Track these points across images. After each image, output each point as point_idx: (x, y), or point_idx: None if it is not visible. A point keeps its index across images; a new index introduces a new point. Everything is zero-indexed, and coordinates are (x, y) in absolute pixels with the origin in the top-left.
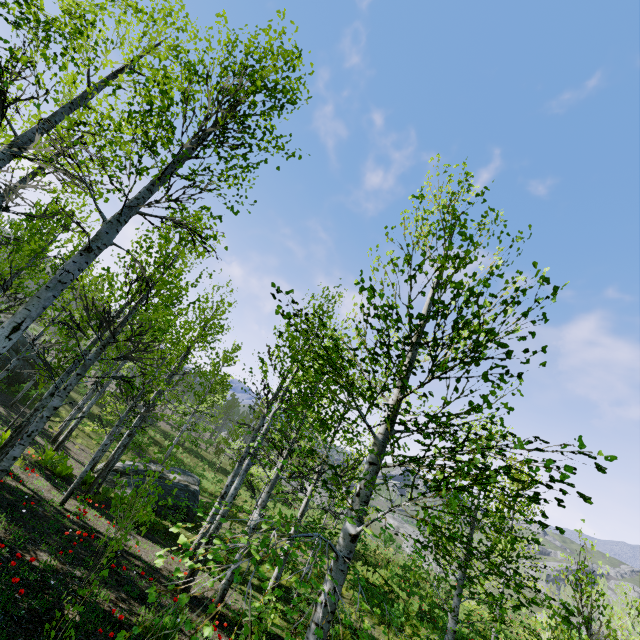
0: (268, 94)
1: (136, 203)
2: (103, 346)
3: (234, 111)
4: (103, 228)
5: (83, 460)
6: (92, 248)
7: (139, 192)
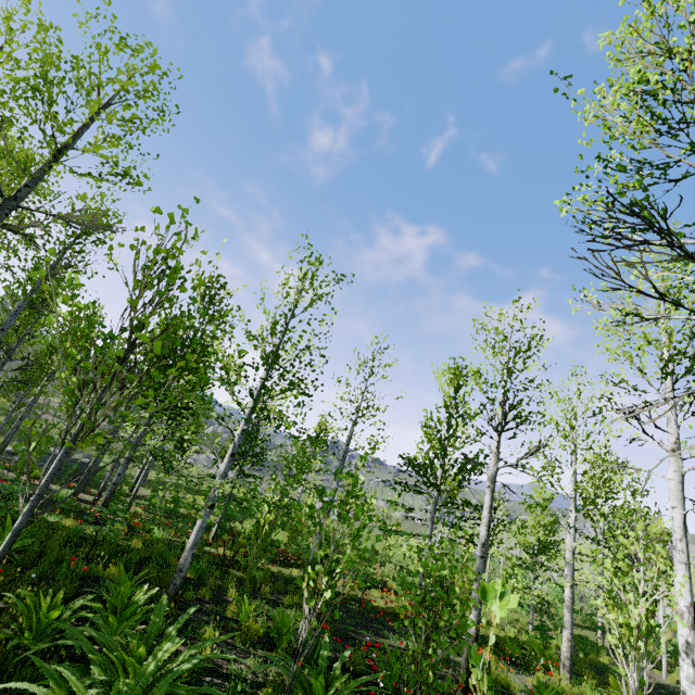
0: (94, 242)
1: (24, 304)
2: (3, 364)
3: (72, 266)
4: (9, 319)
5: None
6: (5, 329)
7: (25, 298)
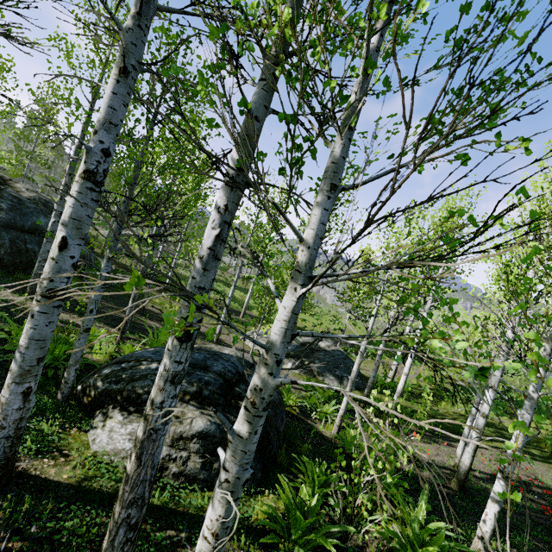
0: None
1: None
2: None
3: None
4: None
5: (241, 347)
6: None
7: None
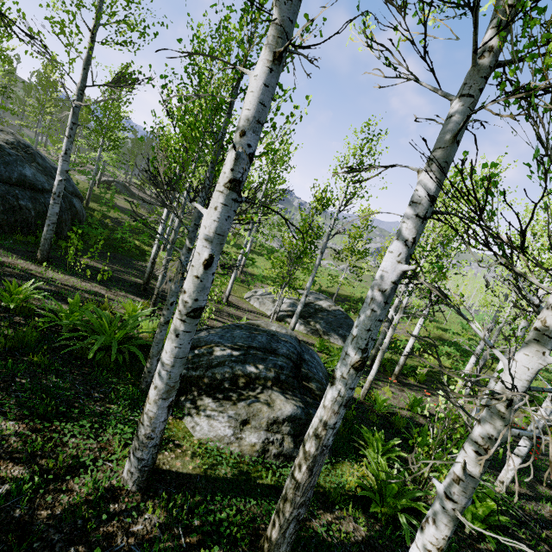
0: None
1: None
2: None
3: None
4: None
5: (248, 307)
6: None
7: None
